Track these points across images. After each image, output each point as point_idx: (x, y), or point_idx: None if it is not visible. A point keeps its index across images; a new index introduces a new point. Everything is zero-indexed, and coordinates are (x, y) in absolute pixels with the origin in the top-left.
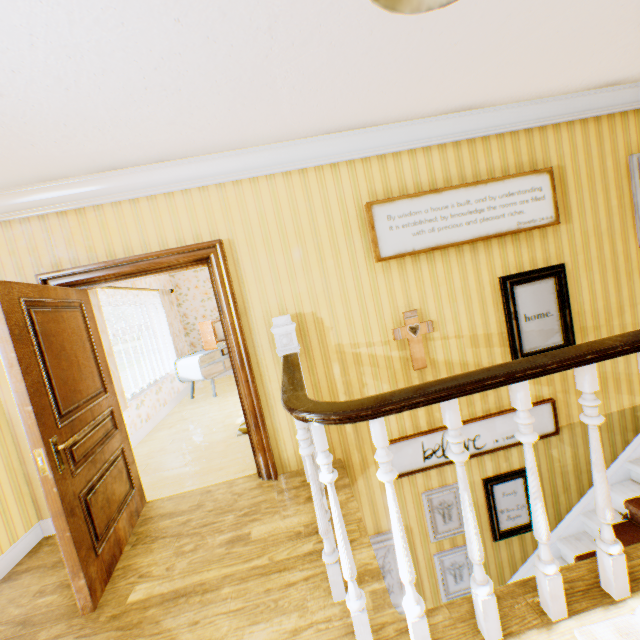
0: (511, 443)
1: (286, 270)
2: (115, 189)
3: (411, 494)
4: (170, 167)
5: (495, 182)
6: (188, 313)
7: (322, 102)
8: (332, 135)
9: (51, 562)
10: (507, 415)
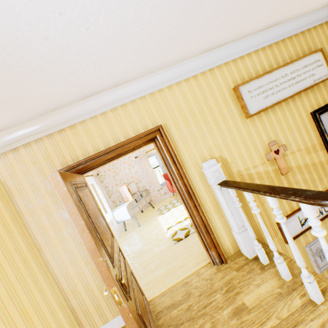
0: None
1: (199, 135)
2: (92, 108)
3: (299, 249)
4: (123, 88)
5: (296, 61)
6: (107, 185)
7: (215, 27)
8: (208, 52)
9: None
10: None
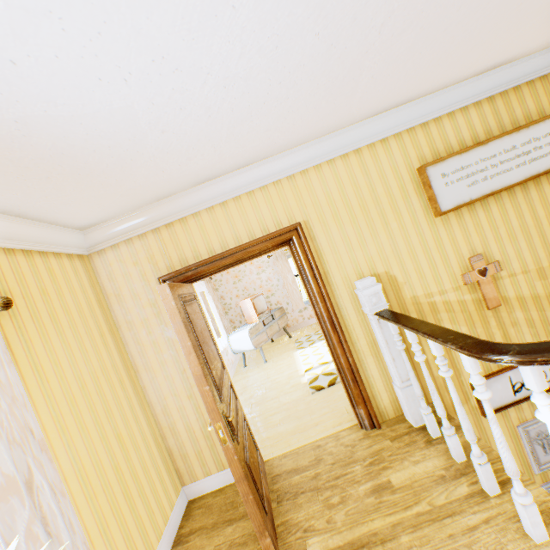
0: None
1: (356, 238)
2: (208, 197)
3: (506, 428)
4: (251, 170)
5: (536, 124)
6: (224, 295)
7: (387, 85)
8: (381, 115)
9: (209, 523)
10: None
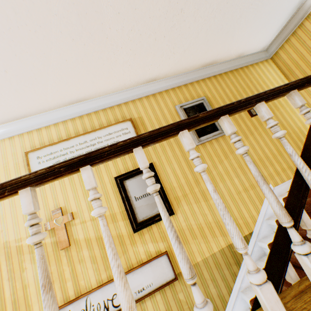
0: (143, 295)
1: None
2: None
3: None
4: None
5: (101, 129)
6: None
7: None
8: (5, 124)
9: None
10: (136, 271)
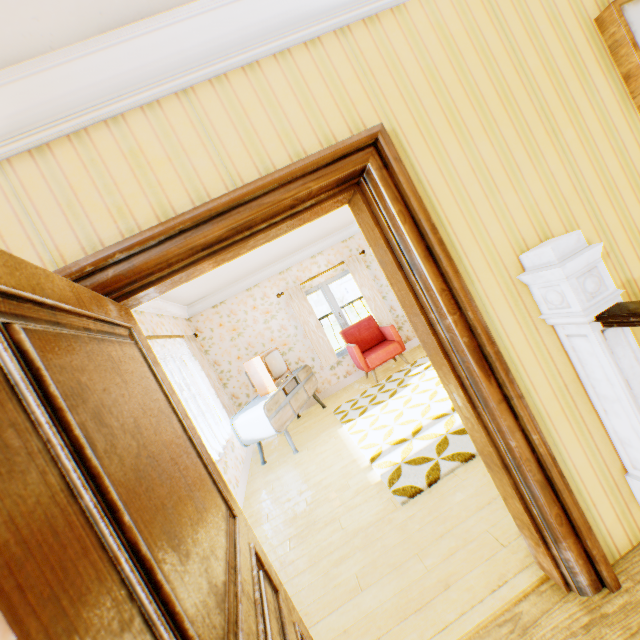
0: None
1: (500, 166)
2: (143, 71)
3: None
4: None
5: None
6: (218, 359)
7: None
8: None
9: None
10: None
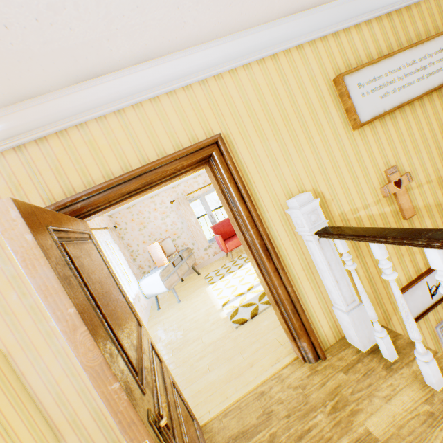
0: None
1: (281, 154)
2: (97, 101)
3: (427, 331)
4: (153, 66)
5: (428, 41)
6: (130, 243)
7: None
8: (297, 14)
9: None
10: None
